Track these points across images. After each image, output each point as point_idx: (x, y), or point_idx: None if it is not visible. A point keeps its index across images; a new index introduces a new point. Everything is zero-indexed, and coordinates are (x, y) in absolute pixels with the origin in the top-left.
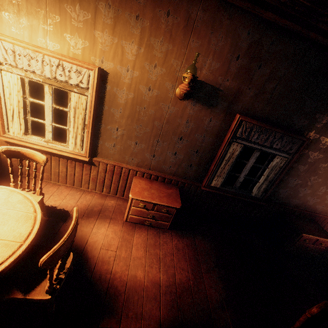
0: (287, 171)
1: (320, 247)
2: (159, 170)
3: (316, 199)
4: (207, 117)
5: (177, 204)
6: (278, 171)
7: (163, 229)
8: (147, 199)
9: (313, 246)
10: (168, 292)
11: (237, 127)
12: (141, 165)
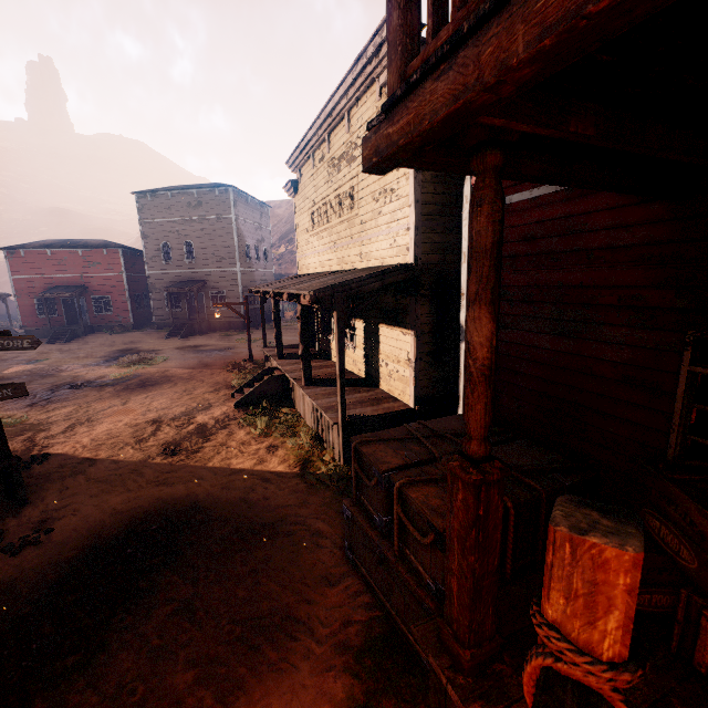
0: None
1: None
2: None
3: None
4: None
5: None
6: None
7: None
8: None
9: None
10: None
11: None
12: None
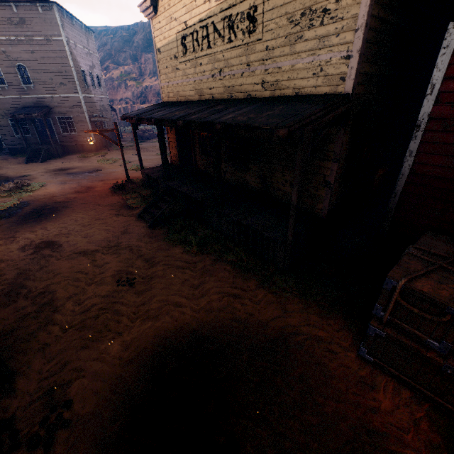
0: None
1: None
2: None
3: None
4: None
5: None
6: None
7: None
8: None
9: None
10: None
11: None
12: None
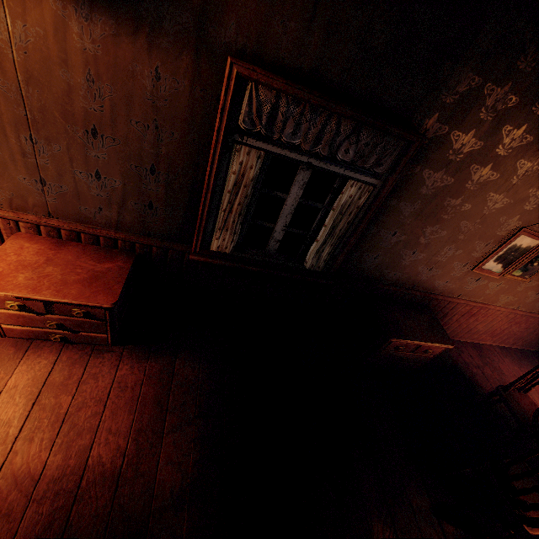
0: (377, 217)
1: (425, 355)
2: (76, 219)
3: (436, 270)
4: (144, 63)
5: (106, 298)
6: (356, 216)
7: (101, 346)
8: (16, 292)
9: (412, 355)
10: (50, 495)
11: (233, 98)
12: (22, 207)
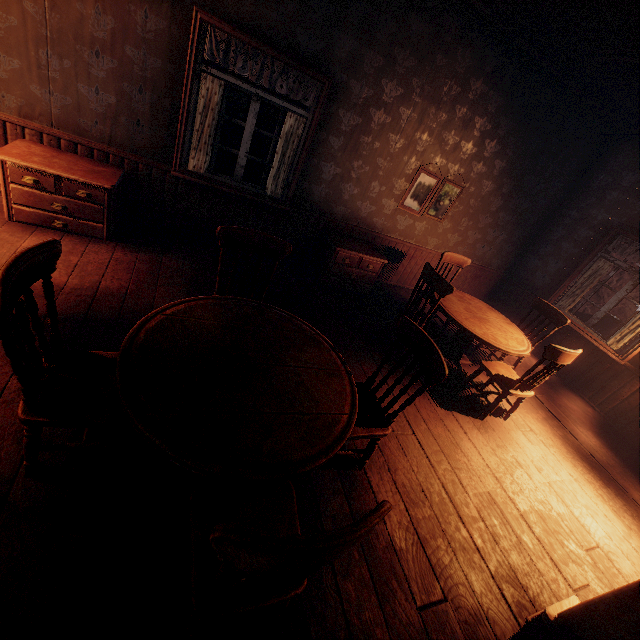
0: (315, 149)
1: (369, 273)
2: (74, 131)
3: (371, 206)
4: (137, 6)
5: (106, 182)
6: (299, 146)
7: (97, 239)
8: (35, 164)
9: (359, 271)
10: (74, 294)
11: (199, 37)
12: (29, 115)
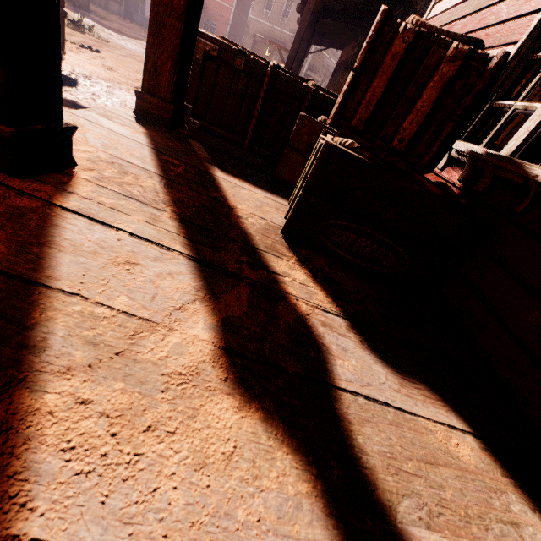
0: None
1: None
2: None
3: None
4: None
5: None
6: None
7: None
8: None
9: None
10: None
11: None
12: None
